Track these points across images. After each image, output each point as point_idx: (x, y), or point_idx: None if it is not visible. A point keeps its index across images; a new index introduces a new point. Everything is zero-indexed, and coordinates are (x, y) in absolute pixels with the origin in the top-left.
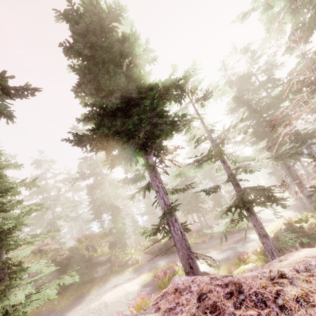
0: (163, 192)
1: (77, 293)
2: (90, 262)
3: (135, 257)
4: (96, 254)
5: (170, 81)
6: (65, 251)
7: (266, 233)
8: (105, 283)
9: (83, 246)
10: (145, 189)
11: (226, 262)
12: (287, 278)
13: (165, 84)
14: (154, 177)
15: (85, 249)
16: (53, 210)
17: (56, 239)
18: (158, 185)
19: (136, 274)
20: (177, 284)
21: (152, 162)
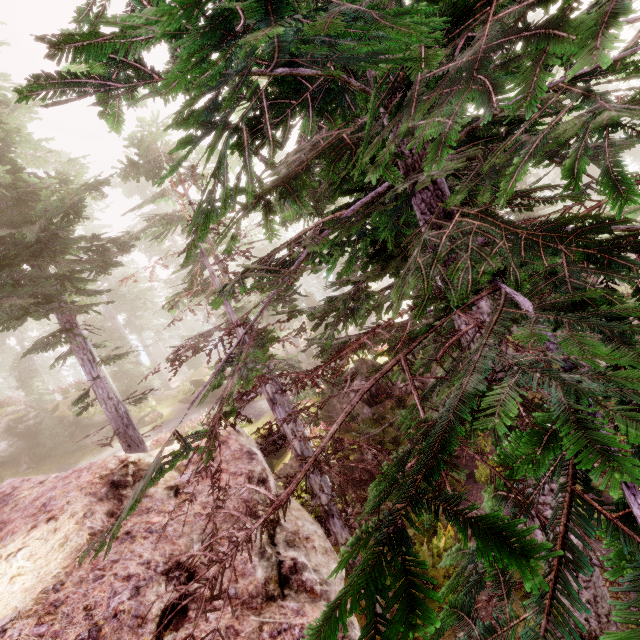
0: (89, 362)
1: (60, 466)
2: (79, 425)
3: (158, 412)
4: (87, 414)
5: (49, 206)
6: (32, 414)
7: (281, 387)
8: (103, 450)
9: (67, 403)
10: (64, 358)
11: (270, 414)
12: (41, 483)
13: (43, 209)
14: (73, 342)
15: (70, 406)
16: (18, 337)
17: (34, 387)
18: (81, 354)
19: (153, 435)
20: (1, 485)
21: (70, 319)
